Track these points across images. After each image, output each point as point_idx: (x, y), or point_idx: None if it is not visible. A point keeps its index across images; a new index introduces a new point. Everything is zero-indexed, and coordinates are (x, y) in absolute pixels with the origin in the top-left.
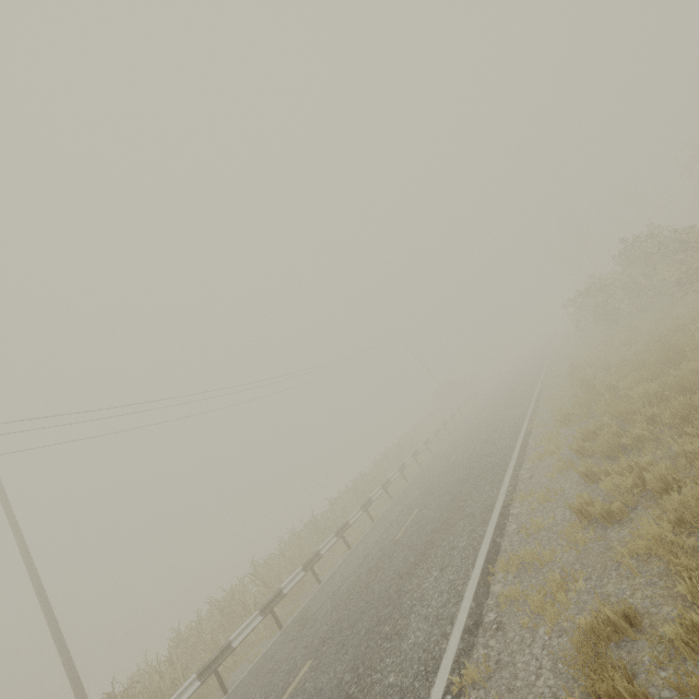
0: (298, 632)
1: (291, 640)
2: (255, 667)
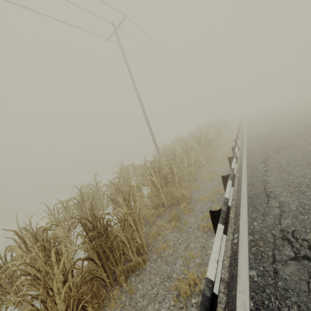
0: (272, 134)
1: (270, 135)
2: (252, 140)
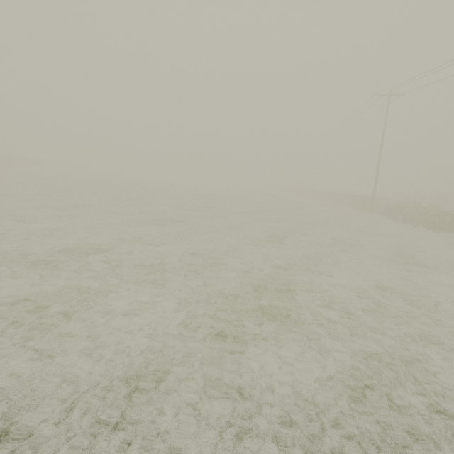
0: None
1: None
2: None
